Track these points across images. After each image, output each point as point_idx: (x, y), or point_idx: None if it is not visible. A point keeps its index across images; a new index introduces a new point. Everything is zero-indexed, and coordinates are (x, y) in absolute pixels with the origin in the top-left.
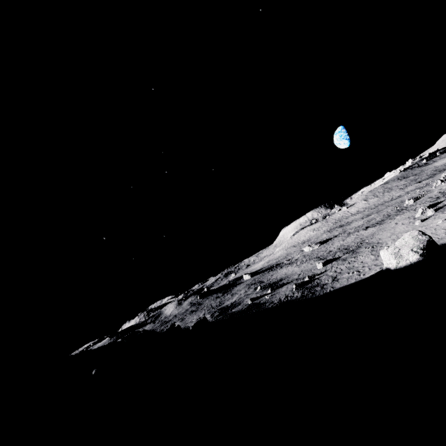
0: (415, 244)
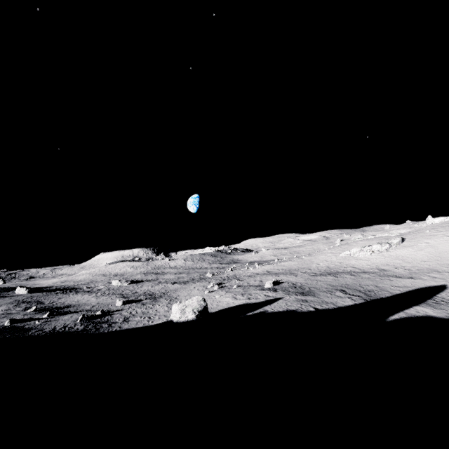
0: (197, 307)
